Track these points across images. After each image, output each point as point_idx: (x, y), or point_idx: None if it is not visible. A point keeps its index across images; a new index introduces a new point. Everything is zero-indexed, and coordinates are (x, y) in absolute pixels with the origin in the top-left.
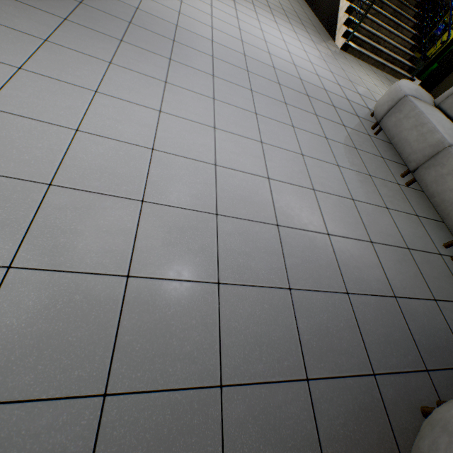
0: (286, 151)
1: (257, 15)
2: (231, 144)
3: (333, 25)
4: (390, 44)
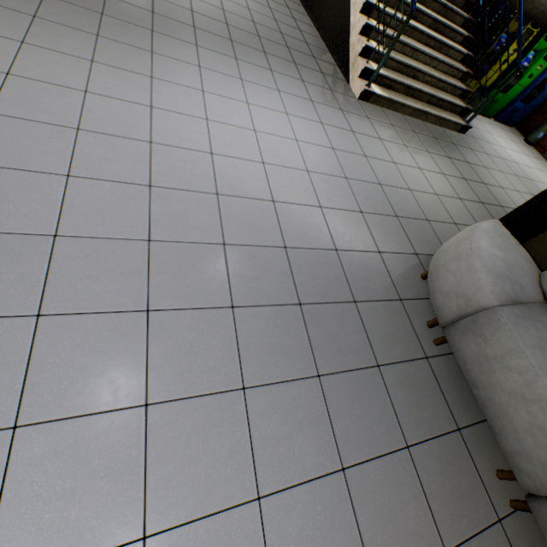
0: None
1: (203, 75)
2: None
3: (343, 51)
4: (433, 78)
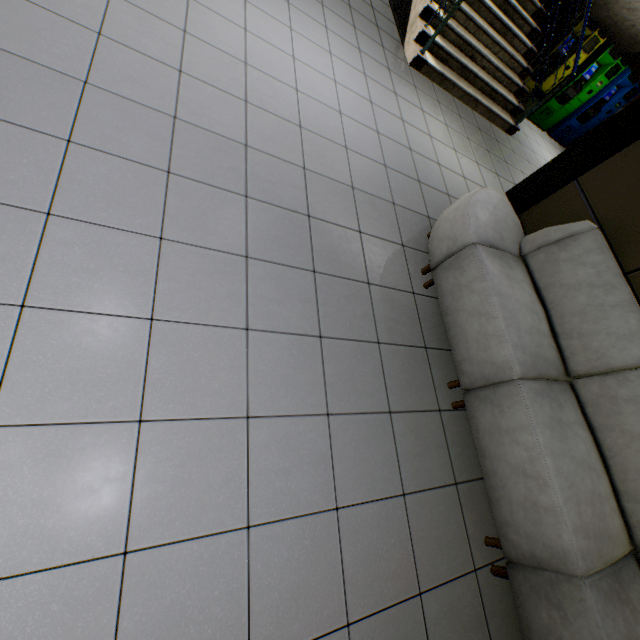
0: (206, 422)
1: None
2: (32, 473)
3: (405, 10)
4: (491, 64)
